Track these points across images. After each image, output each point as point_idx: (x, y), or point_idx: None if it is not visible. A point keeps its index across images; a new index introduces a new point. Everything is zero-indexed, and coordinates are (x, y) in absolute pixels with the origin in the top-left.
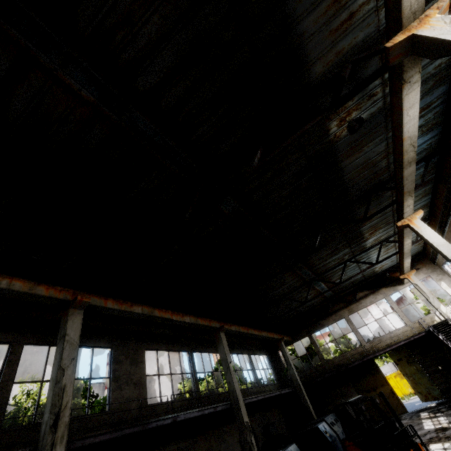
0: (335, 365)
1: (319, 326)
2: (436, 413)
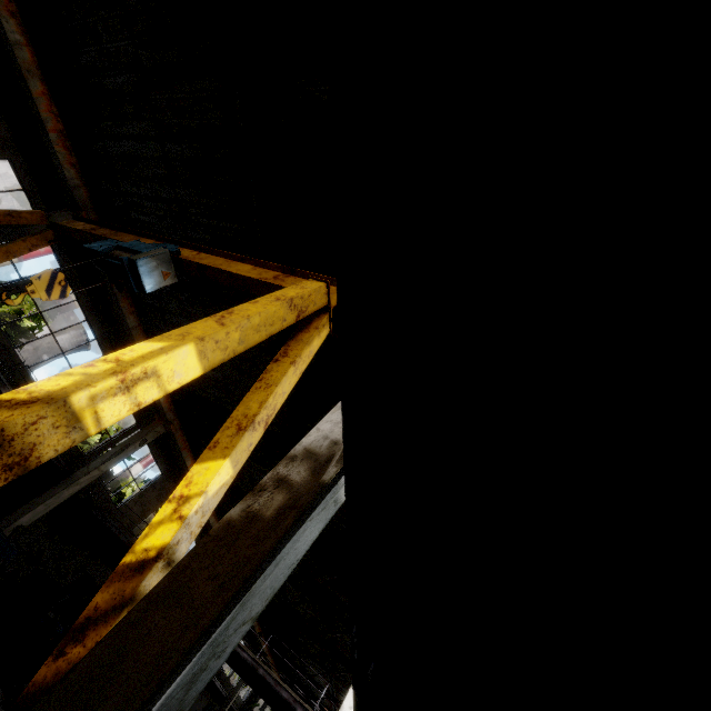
0: None
1: None
2: None
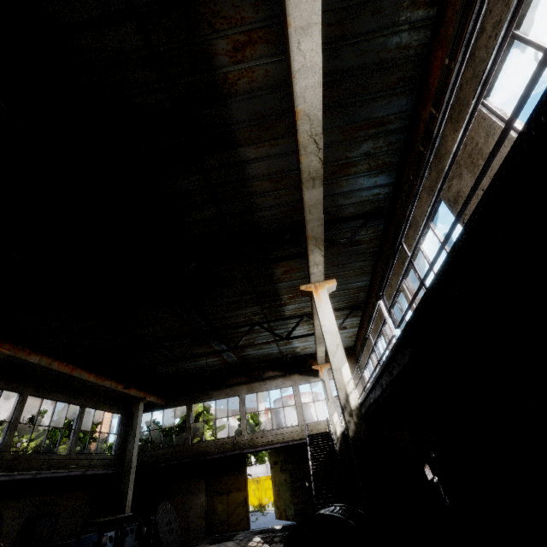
0: (199, 451)
1: (206, 397)
2: (266, 542)
